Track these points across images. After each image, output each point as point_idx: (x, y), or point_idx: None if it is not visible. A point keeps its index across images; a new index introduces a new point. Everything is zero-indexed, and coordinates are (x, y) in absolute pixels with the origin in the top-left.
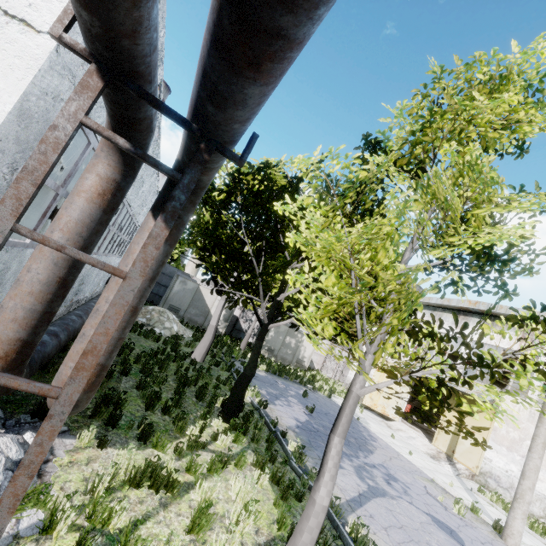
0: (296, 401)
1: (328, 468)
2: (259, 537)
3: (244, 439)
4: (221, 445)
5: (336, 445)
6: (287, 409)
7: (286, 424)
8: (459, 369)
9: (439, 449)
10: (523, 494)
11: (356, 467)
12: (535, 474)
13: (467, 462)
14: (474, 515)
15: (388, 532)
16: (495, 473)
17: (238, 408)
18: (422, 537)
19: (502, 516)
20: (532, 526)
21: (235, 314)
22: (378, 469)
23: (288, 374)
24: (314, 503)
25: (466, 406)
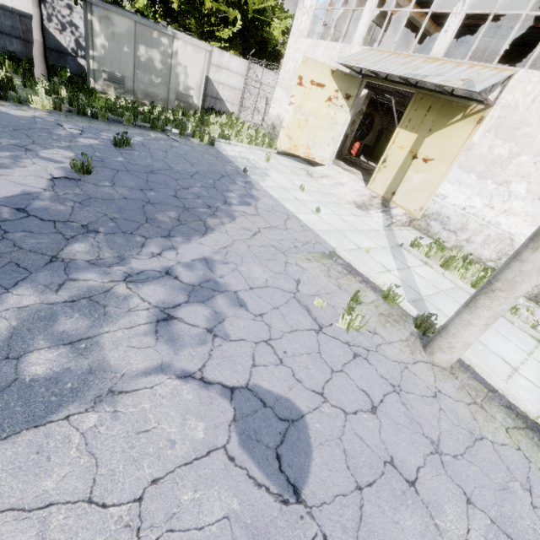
0: (68, 155)
1: None
2: None
3: None
4: None
5: None
6: None
7: None
8: (442, 45)
9: (375, 193)
10: (516, 282)
11: (48, 308)
12: None
13: (409, 205)
14: (387, 307)
15: None
16: (445, 213)
17: None
18: None
19: (436, 279)
20: (477, 282)
21: (28, 11)
22: (170, 280)
23: (137, 117)
24: None
25: None
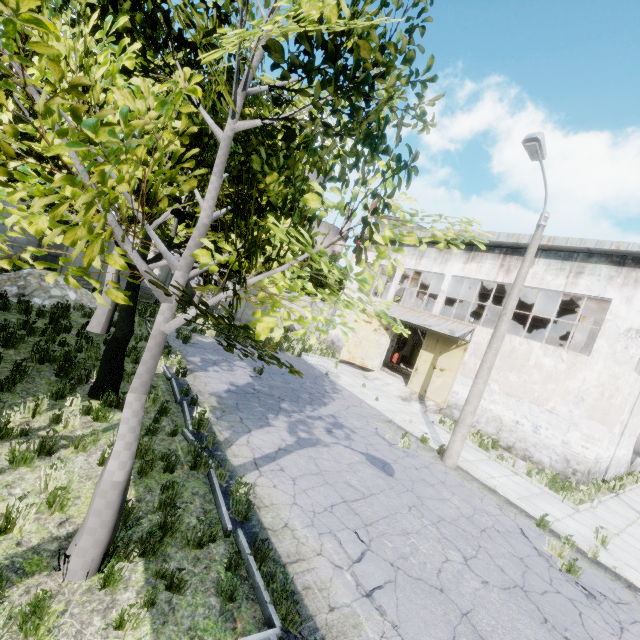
0: (245, 365)
1: (121, 435)
2: (63, 528)
3: (120, 415)
4: (68, 428)
5: (131, 404)
6: (223, 375)
7: (210, 390)
8: (437, 309)
9: (413, 391)
10: (464, 419)
11: (292, 422)
12: (477, 399)
13: (437, 399)
14: (423, 445)
15: (296, 482)
16: (460, 404)
17: (113, 380)
18: (343, 477)
19: None
20: (481, 444)
21: None
22: (323, 420)
23: None
24: (101, 481)
25: (272, 321)
